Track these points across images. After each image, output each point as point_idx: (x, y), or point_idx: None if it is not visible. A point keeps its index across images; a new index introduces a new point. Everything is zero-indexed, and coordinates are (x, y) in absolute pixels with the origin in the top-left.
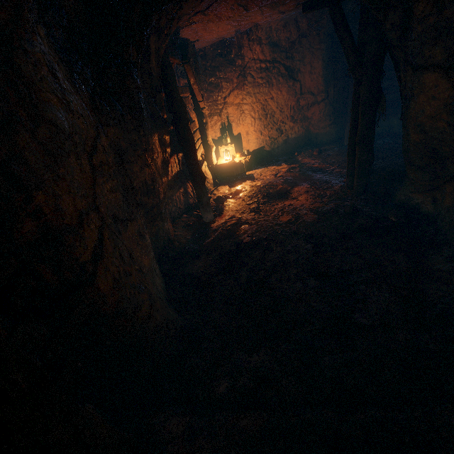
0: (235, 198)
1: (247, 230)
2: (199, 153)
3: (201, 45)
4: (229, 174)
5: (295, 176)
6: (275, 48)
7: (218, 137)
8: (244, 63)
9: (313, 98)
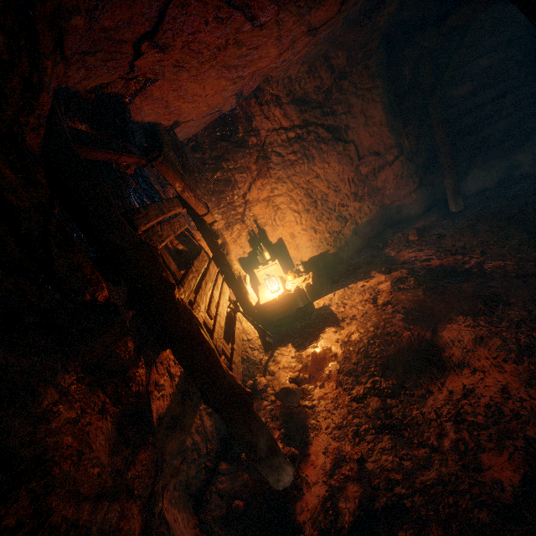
0: (319, 380)
1: None
2: (223, 307)
3: (187, 131)
4: (285, 315)
5: (419, 300)
6: (303, 106)
7: (248, 253)
8: (260, 139)
9: (380, 159)
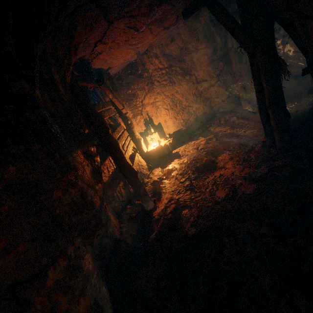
0: (169, 178)
1: (188, 216)
2: (130, 148)
3: (114, 71)
4: (159, 156)
5: (214, 146)
6: (169, 57)
7: (144, 130)
8: (149, 74)
9: (208, 83)
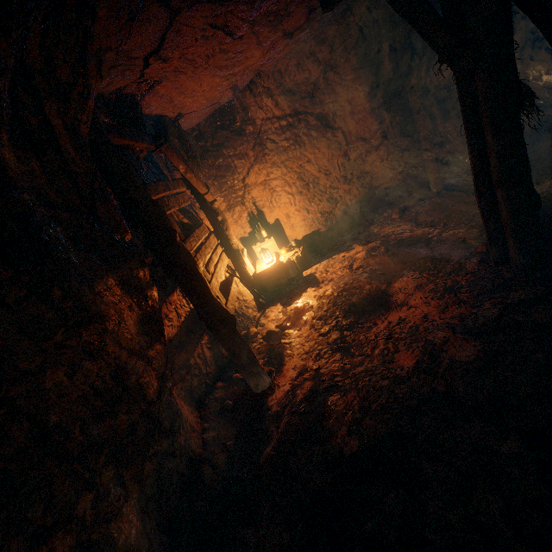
0: (298, 326)
1: (341, 410)
2: (221, 269)
3: (191, 122)
4: (278, 283)
5: (384, 262)
6: (293, 96)
7: (248, 233)
8: (256, 128)
9: (366, 144)
